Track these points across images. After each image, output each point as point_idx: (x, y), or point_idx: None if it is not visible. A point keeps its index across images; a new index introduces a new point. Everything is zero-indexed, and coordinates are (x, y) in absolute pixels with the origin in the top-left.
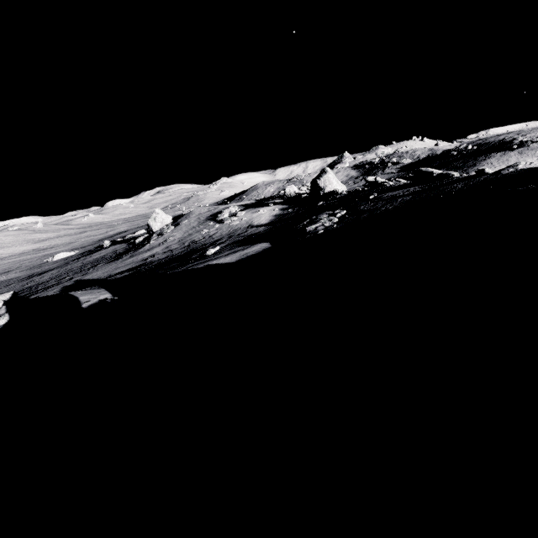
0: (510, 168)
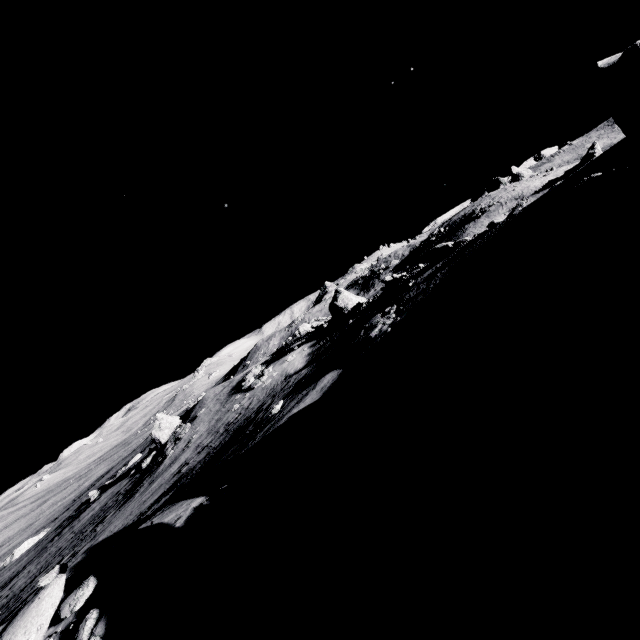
0: (518, 208)
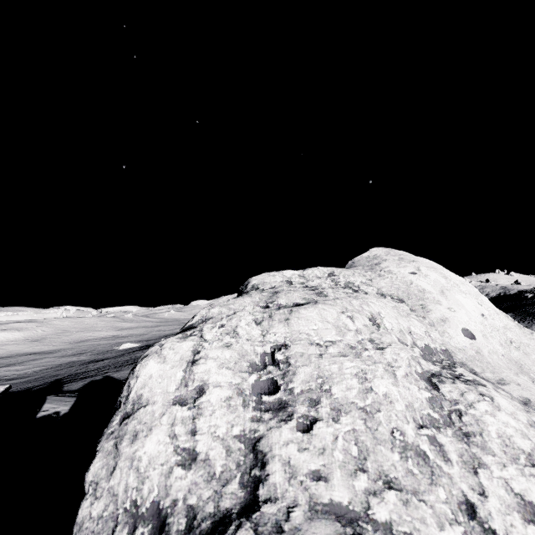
0: None
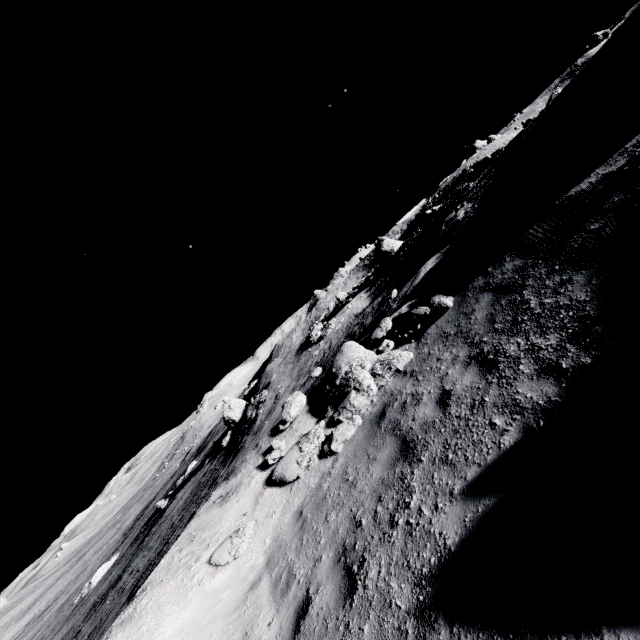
0: (555, 93)
